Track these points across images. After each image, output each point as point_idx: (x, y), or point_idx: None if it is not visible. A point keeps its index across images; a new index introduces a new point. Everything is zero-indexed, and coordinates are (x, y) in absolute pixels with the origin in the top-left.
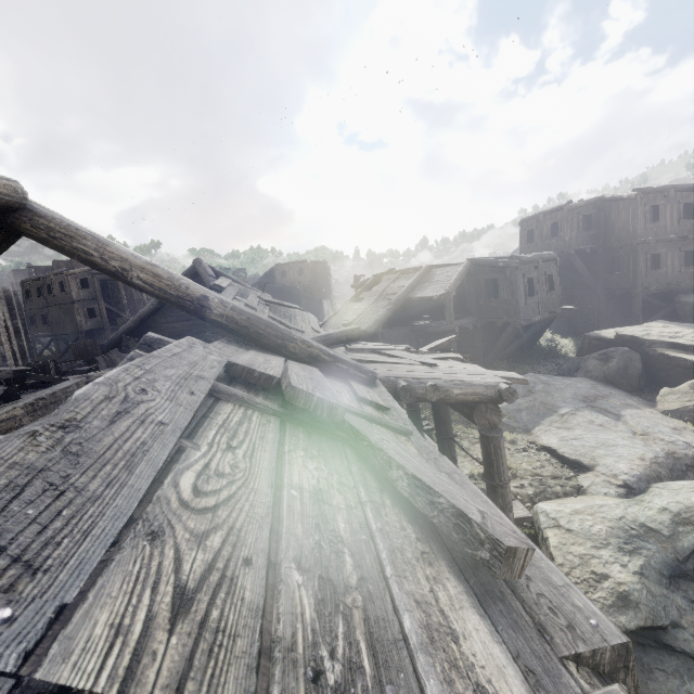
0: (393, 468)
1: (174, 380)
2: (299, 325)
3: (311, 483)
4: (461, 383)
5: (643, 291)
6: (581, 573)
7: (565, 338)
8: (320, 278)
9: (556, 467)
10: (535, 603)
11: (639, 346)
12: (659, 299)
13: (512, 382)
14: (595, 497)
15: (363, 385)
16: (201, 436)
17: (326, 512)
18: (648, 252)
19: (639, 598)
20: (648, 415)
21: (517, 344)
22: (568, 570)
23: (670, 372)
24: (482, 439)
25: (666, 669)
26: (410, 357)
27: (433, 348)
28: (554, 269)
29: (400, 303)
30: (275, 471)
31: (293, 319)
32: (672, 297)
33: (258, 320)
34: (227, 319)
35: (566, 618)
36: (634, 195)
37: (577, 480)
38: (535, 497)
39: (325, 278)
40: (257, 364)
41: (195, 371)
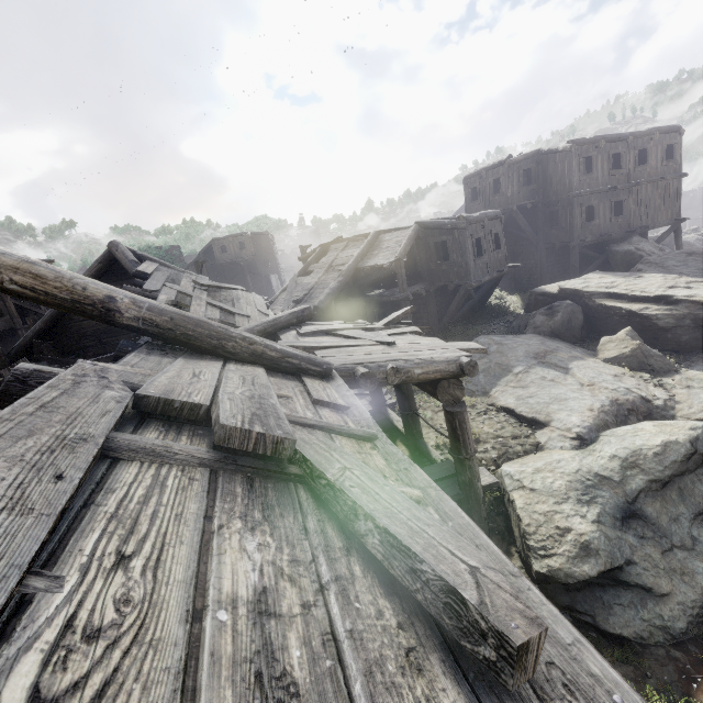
0: (359, 519)
1: (27, 460)
2: (244, 309)
3: (251, 581)
4: (422, 361)
5: (580, 243)
6: (547, 530)
7: (512, 295)
8: (264, 251)
9: (515, 427)
10: (546, 680)
11: (580, 298)
12: (593, 250)
13: (471, 352)
14: (553, 452)
15: (319, 380)
16: (69, 554)
17: (273, 636)
18: (583, 204)
19: (598, 545)
20: (593, 365)
21: (469, 305)
22: (535, 529)
23: (608, 321)
24: (446, 415)
25: (623, 603)
26: (367, 336)
27: (389, 322)
28: (499, 227)
29: (351, 273)
30: (195, 580)
31: (236, 303)
32: (604, 247)
33: (185, 319)
34: (144, 322)
35: (586, 699)
36: (569, 147)
37: (535, 437)
38: (498, 459)
39: (270, 250)
40: (178, 390)
41: (73, 429)
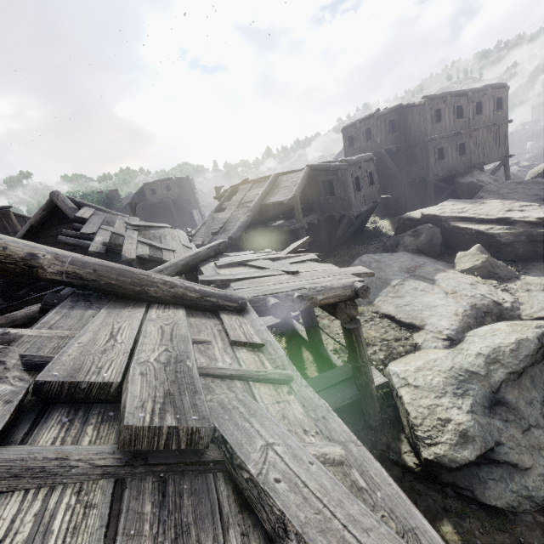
0: (290, 539)
1: None
2: (170, 244)
3: None
4: (323, 289)
5: (434, 177)
6: (431, 421)
7: (383, 220)
8: (186, 191)
9: (397, 331)
10: None
11: (438, 222)
12: (444, 182)
13: (362, 276)
14: (429, 351)
15: (235, 315)
16: None
17: None
18: (436, 146)
19: (474, 432)
20: (453, 276)
21: (352, 230)
22: (421, 421)
23: (461, 239)
24: (344, 331)
25: (495, 478)
26: (274, 266)
27: (291, 251)
28: (373, 167)
29: (257, 209)
30: None
31: (163, 239)
32: (452, 179)
33: (107, 270)
34: (67, 276)
35: None
36: (424, 102)
37: (413, 339)
38: (385, 359)
39: (191, 191)
40: (87, 365)
41: None
